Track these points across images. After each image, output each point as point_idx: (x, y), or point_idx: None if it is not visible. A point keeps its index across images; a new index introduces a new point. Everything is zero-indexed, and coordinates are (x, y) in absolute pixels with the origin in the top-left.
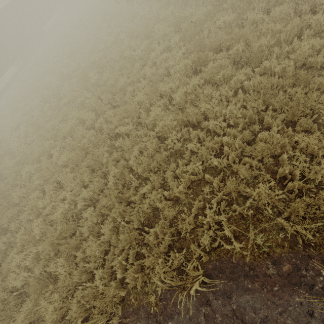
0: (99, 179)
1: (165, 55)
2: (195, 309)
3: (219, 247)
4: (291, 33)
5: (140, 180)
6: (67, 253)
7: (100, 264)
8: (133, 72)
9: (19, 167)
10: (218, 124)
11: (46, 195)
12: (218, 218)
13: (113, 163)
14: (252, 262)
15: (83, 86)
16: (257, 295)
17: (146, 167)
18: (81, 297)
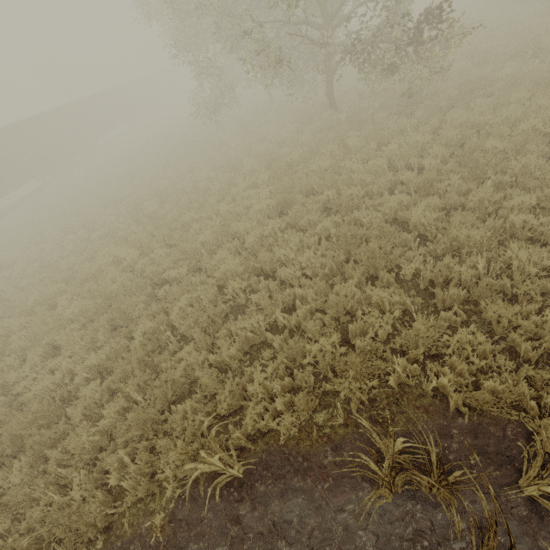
0: (121, 340)
1: (248, 192)
2: (220, 528)
3: (270, 431)
4: (384, 186)
5: (183, 343)
6: (35, 454)
7: (87, 468)
8: (205, 207)
9: None
10: (292, 273)
11: (27, 363)
12: (273, 388)
13: (148, 318)
14: (308, 449)
15: (133, 217)
16: (308, 496)
17: (193, 324)
18: (38, 521)
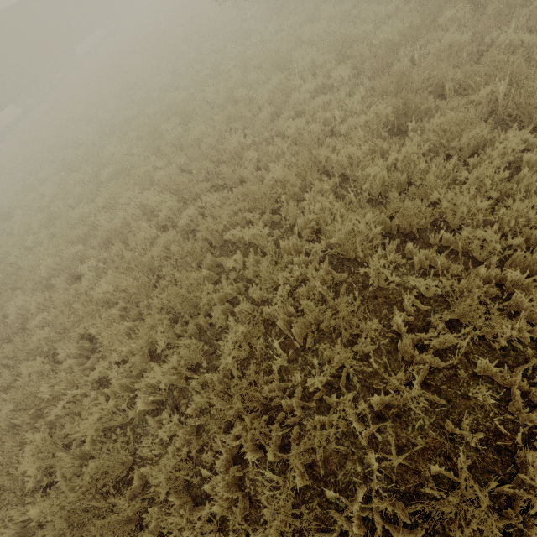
0: (190, 342)
1: (322, 100)
2: None
3: None
4: None
5: (291, 351)
6: None
7: None
8: (257, 126)
9: (4, 296)
10: (496, 240)
11: (59, 367)
12: None
13: (222, 306)
14: None
15: (150, 146)
16: None
17: (306, 323)
18: None
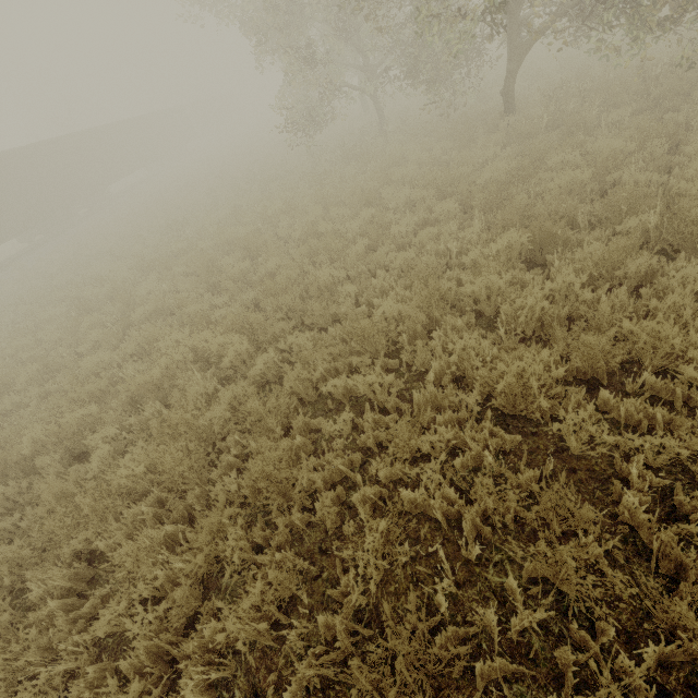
0: (281, 555)
1: (429, 232)
2: None
3: None
4: None
5: (458, 567)
6: None
7: None
8: (350, 259)
9: None
10: None
11: (29, 616)
12: None
13: (332, 491)
14: None
15: (205, 281)
16: None
17: (478, 514)
18: None
